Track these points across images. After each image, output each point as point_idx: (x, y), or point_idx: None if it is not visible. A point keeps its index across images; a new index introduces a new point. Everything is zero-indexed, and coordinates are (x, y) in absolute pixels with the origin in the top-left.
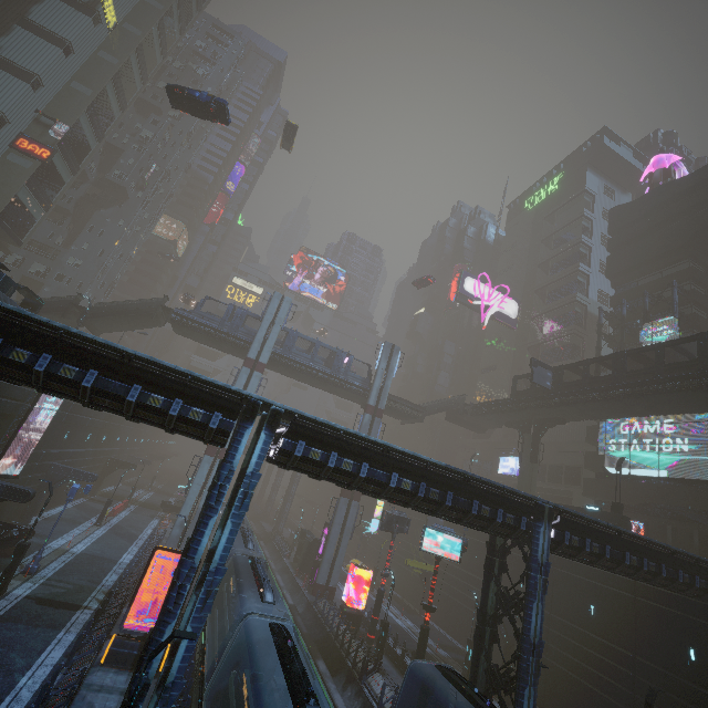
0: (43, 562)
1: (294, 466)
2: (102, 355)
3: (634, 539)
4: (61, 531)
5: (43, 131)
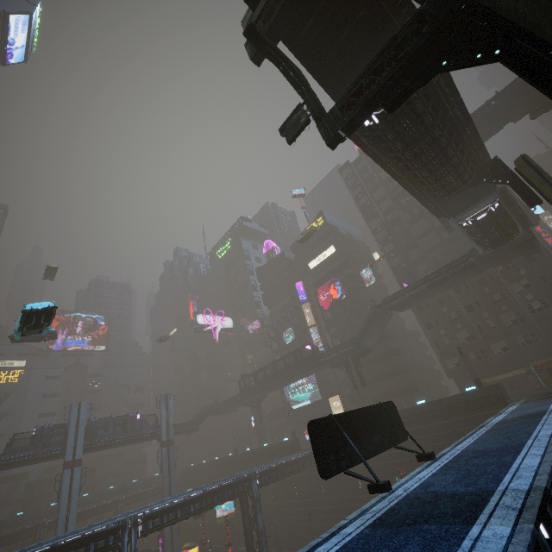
0: None
1: (149, 533)
2: (51, 550)
3: (287, 461)
4: None
5: None
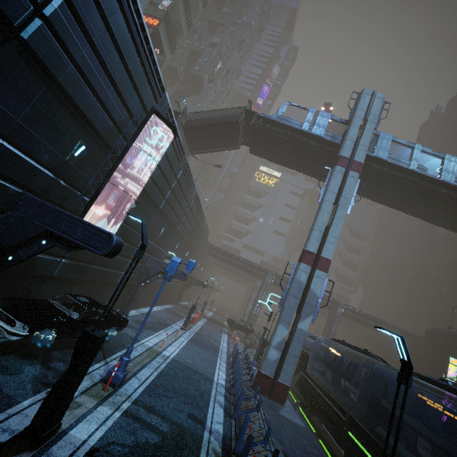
0: (133, 365)
1: None
2: None
3: None
4: (154, 328)
5: (155, 9)
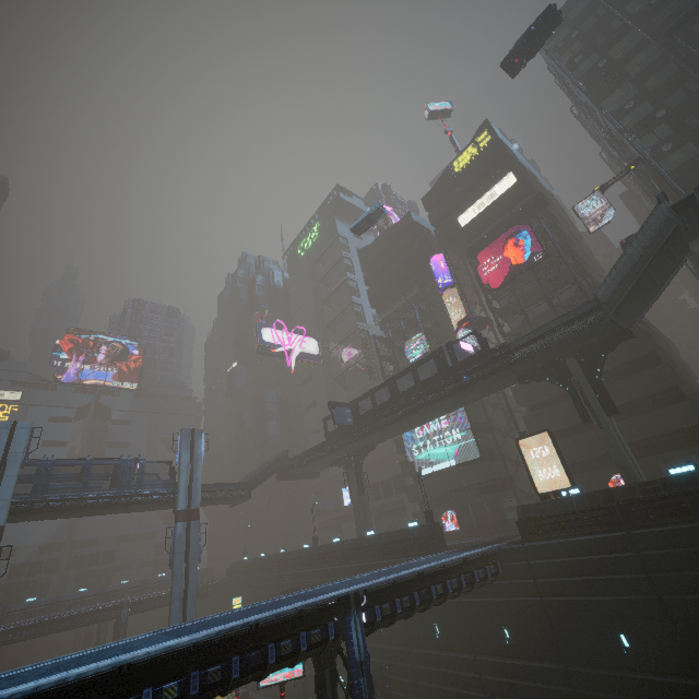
0: None
1: None
2: None
3: (434, 569)
4: None
5: None
